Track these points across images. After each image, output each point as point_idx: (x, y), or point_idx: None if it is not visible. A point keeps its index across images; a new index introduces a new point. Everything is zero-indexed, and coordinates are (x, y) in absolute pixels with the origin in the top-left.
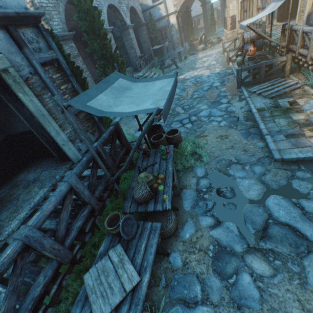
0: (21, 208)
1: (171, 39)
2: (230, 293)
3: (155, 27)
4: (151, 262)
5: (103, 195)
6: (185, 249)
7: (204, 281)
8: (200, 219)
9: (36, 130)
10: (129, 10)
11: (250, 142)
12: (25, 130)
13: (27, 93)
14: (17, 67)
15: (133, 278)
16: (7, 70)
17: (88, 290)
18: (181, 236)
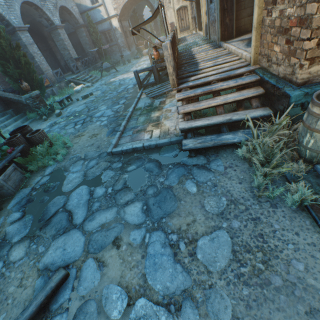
0: None
1: (117, 43)
2: None
3: (95, 29)
4: None
5: None
6: None
7: None
8: (10, 216)
9: None
10: (58, 9)
11: (109, 138)
12: None
13: None
14: None
15: None
16: None
17: None
18: None
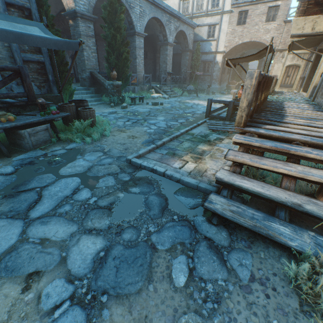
0: None
1: (211, 74)
2: None
3: (198, 56)
4: None
5: None
6: None
7: None
8: (5, 167)
9: None
10: (177, 31)
11: (141, 146)
12: None
13: None
14: None
15: None
16: None
17: None
18: None
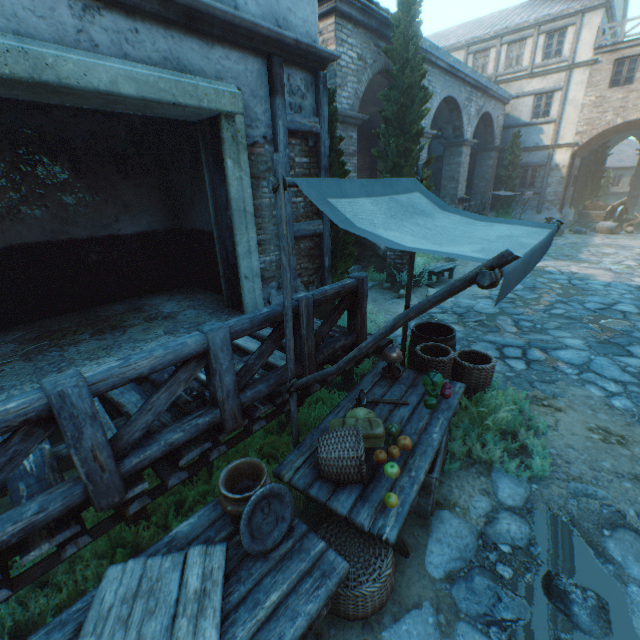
0: (117, 348)
1: (541, 191)
2: None
3: (516, 159)
4: None
5: (257, 408)
6: None
7: None
8: (460, 631)
9: (220, 233)
10: (479, 116)
11: None
12: (205, 228)
13: (240, 163)
14: (251, 120)
15: None
16: (233, 116)
17: (92, 613)
18: None
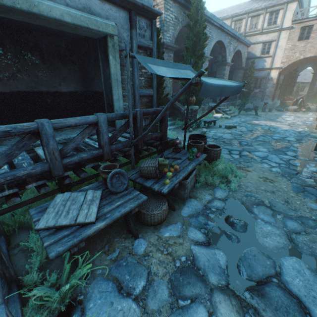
0: (59, 136)
1: (264, 90)
2: (171, 313)
3: (252, 74)
4: (114, 217)
5: (118, 154)
6: (156, 244)
7: (152, 282)
8: (190, 229)
9: (106, 90)
10: (235, 51)
11: (299, 197)
12: (100, 90)
13: (116, 58)
14: (121, 39)
15: (90, 216)
16: (113, 36)
17: (52, 203)
18: (160, 232)
